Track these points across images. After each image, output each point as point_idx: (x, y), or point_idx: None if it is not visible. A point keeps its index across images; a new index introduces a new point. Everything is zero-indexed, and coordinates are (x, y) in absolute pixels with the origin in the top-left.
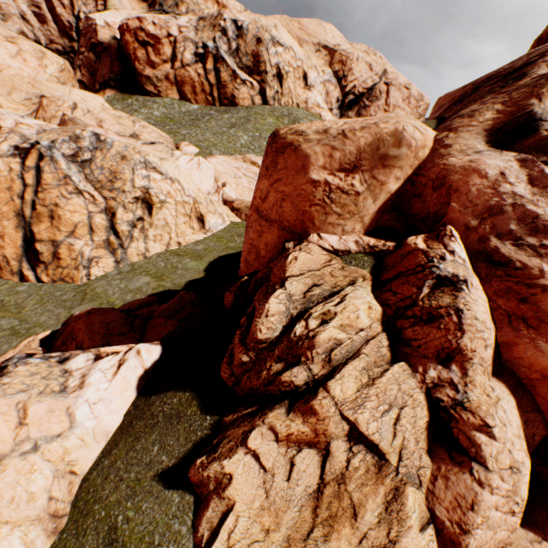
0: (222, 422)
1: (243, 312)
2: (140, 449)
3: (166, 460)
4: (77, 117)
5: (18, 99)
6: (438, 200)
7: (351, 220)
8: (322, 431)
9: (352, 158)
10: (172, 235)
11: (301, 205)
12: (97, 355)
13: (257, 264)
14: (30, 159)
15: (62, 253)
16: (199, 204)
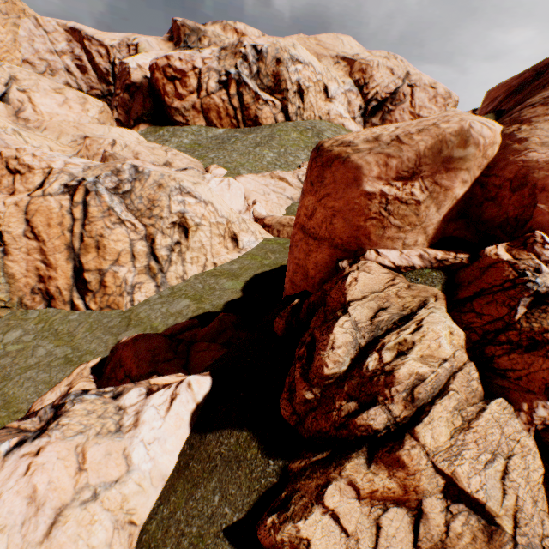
0: (287, 469)
1: (296, 339)
2: (200, 498)
3: (229, 513)
4: (116, 152)
5: (65, 142)
6: (520, 202)
7: (412, 232)
8: (412, 487)
9: (410, 165)
10: (208, 256)
11: (355, 220)
12: (148, 389)
13: (304, 284)
14: (78, 195)
15: (108, 281)
16: (231, 223)
